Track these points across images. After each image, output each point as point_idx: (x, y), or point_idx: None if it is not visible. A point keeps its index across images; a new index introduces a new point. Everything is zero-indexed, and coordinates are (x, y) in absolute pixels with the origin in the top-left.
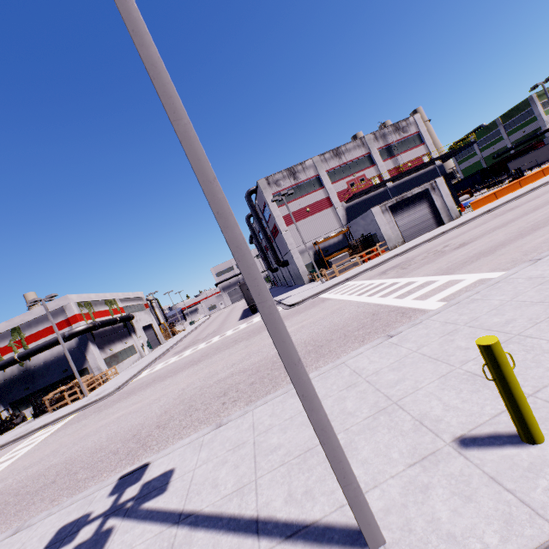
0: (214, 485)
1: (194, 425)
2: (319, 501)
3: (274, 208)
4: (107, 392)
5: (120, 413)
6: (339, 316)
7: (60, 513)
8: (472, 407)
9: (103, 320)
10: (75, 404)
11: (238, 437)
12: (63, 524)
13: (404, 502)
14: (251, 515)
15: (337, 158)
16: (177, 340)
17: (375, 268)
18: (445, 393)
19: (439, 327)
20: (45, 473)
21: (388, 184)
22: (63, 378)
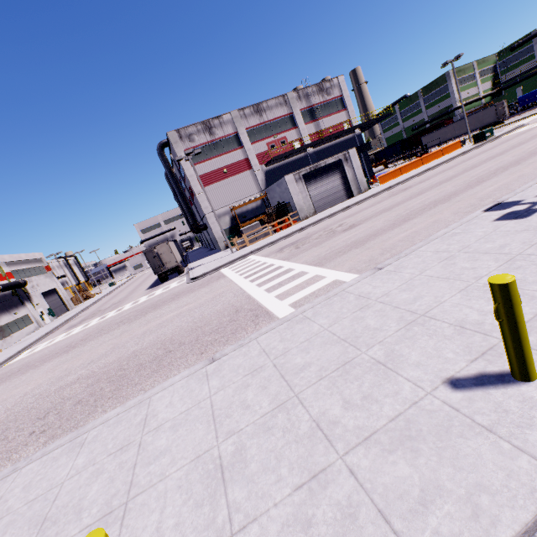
0: None
1: None
2: None
3: (186, 167)
4: None
5: None
6: (213, 305)
7: None
8: None
9: None
10: None
11: None
12: None
13: None
14: None
15: (258, 115)
16: (82, 308)
17: (280, 241)
18: (175, 498)
19: (254, 357)
20: None
21: (308, 150)
22: None
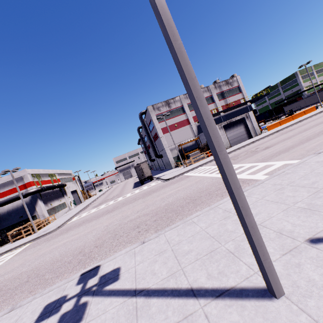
0: (153, 274)
1: (122, 244)
2: (231, 276)
3: (156, 123)
4: (51, 229)
5: (65, 241)
6: (201, 184)
7: (42, 297)
8: (310, 224)
9: (47, 186)
10: (29, 237)
11: (160, 247)
12: (47, 303)
13: (287, 273)
14: (186, 287)
15: None
16: (93, 200)
17: None
18: (290, 218)
19: (271, 186)
20: (18, 277)
21: (221, 114)
22: (19, 221)
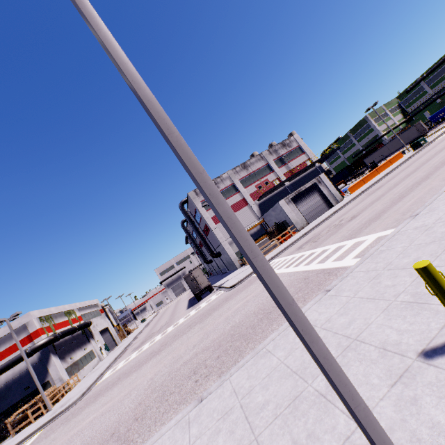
0: None
1: (173, 407)
2: (325, 439)
3: (203, 212)
4: (72, 400)
5: (91, 417)
6: None
7: None
8: (420, 326)
9: (63, 330)
10: (40, 421)
11: (224, 405)
12: None
13: (402, 417)
14: None
15: (245, 169)
16: (132, 338)
17: (291, 245)
18: (393, 321)
19: (364, 275)
20: None
21: (285, 184)
22: (24, 397)
